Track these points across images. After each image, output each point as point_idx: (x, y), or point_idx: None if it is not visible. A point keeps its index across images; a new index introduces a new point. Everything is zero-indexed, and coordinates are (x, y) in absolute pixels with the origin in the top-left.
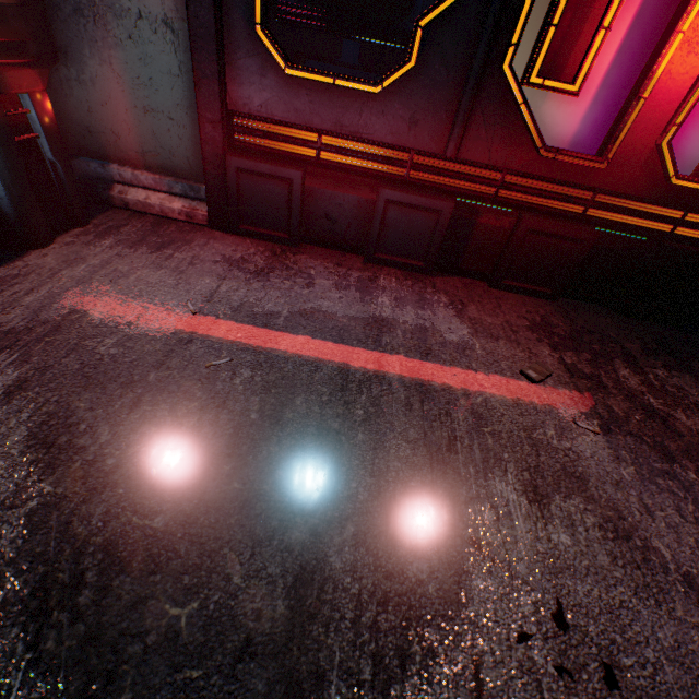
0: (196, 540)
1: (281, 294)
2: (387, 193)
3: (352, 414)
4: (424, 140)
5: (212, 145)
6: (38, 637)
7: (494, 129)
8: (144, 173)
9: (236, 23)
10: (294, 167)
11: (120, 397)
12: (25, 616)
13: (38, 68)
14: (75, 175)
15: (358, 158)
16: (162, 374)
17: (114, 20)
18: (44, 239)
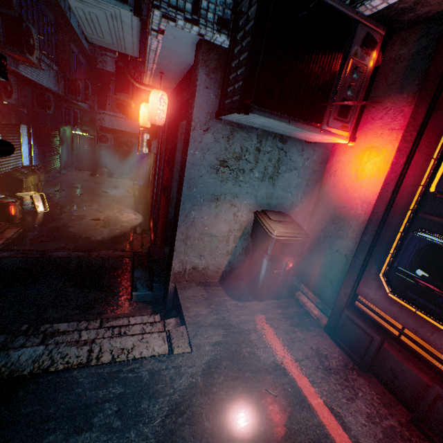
0: None
1: (328, 388)
2: (439, 389)
3: None
4: None
5: (340, 300)
6: (168, 415)
7: None
8: (311, 293)
9: (372, 267)
10: (377, 333)
11: (234, 371)
12: (171, 406)
13: (293, 257)
14: (289, 280)
15: (427, 353)
16: (250, 375)
17: (328, 248)
18: (261, 299)
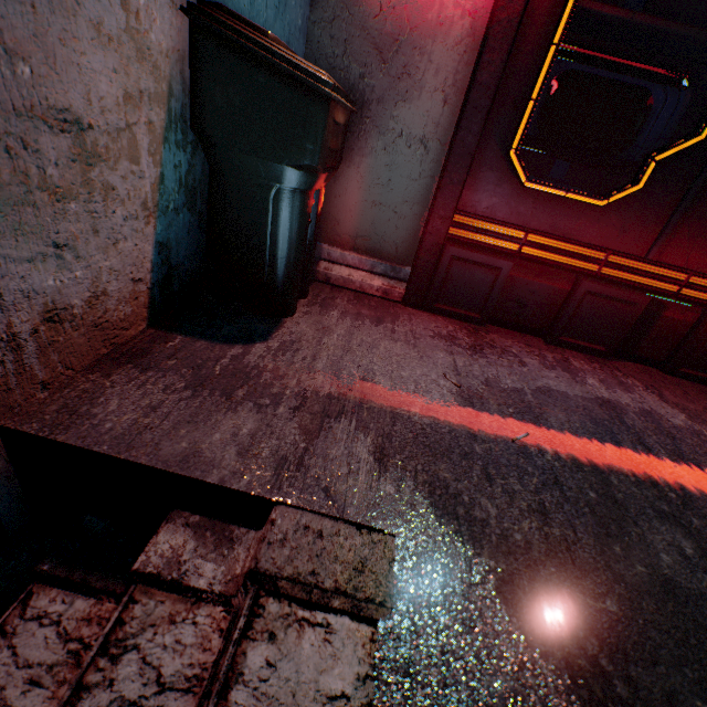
0: (657, 627)
1: (508, 371)
2: (588, 286)
3: (667, 496)
4: (628, 244)
5: (434, 236)
6: None
7: (695, 240)
8: (352, 253)
9: (488, 146)
10: (505, 258)
11: (469, 468)
12: None
13: (335, 170)
14: None
15: (556, 254)
16: (482, 446)
17: (376, 135)
18: (294, 308)
